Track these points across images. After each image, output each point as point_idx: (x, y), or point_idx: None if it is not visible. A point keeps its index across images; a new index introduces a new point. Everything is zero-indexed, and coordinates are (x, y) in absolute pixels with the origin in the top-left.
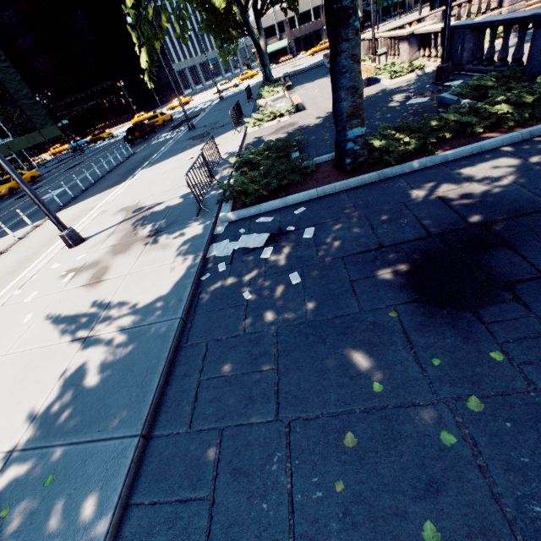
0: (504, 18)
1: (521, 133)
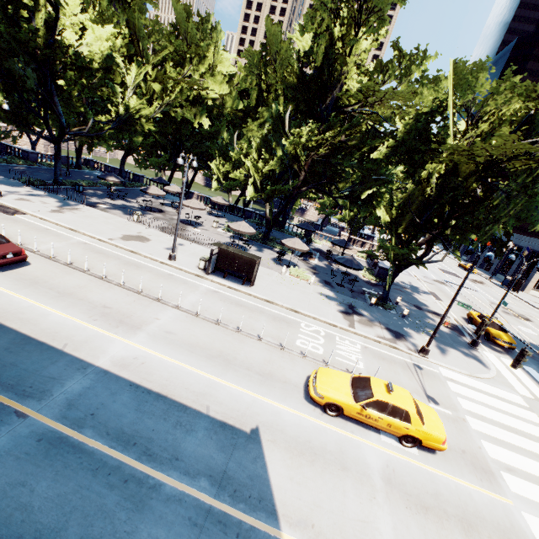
0: (14, 146)
1: (25, 166)
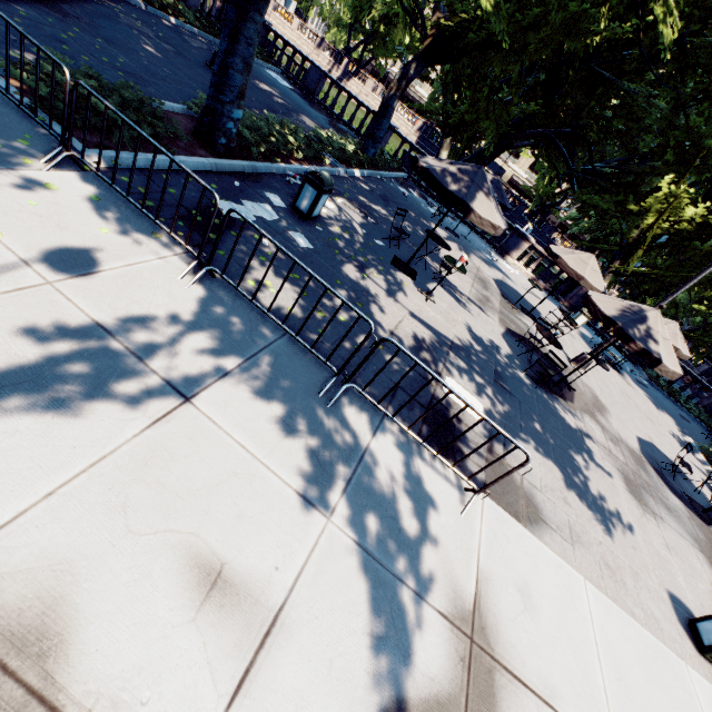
0: None
1: None
